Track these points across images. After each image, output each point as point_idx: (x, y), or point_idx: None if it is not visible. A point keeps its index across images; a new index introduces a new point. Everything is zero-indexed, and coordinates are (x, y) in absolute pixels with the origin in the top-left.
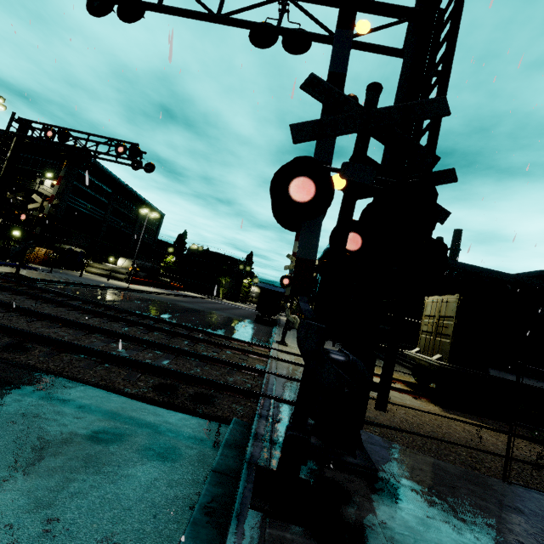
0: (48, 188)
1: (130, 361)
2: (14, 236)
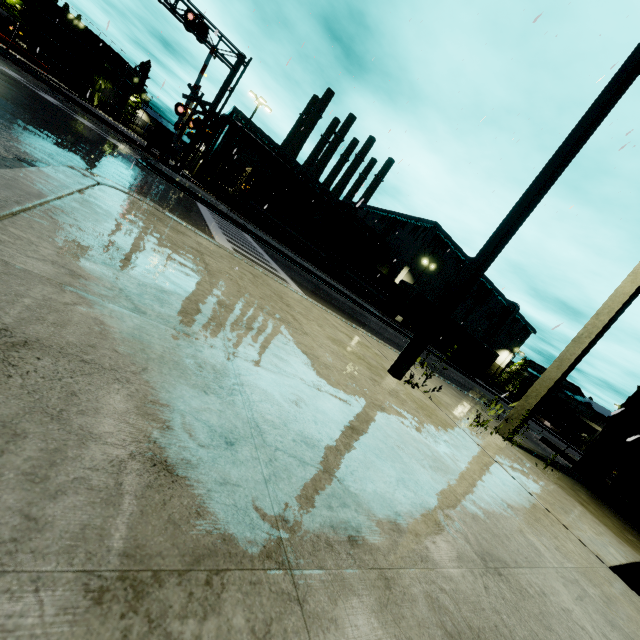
0: None
1: (112, 128)
2: None
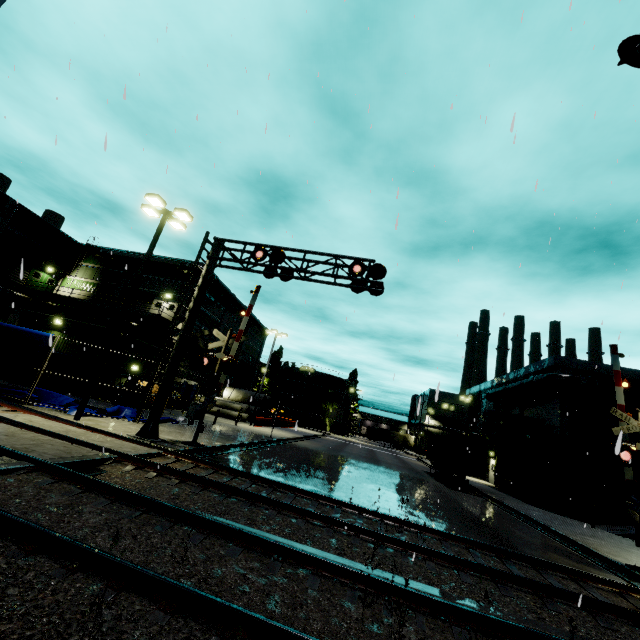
0: (166, 310)
1: None
2: (131, 372)
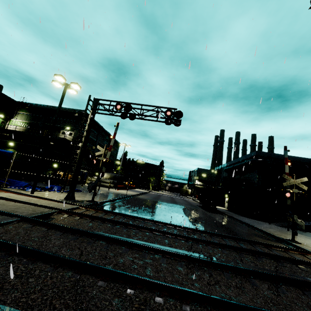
0: (68, 135)
1: None
2: (53, 167)
